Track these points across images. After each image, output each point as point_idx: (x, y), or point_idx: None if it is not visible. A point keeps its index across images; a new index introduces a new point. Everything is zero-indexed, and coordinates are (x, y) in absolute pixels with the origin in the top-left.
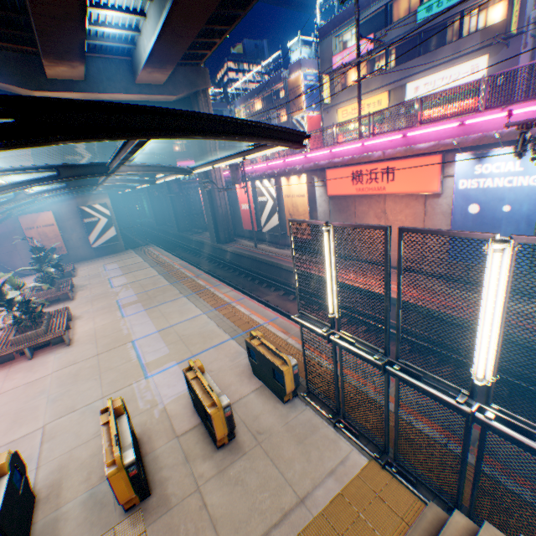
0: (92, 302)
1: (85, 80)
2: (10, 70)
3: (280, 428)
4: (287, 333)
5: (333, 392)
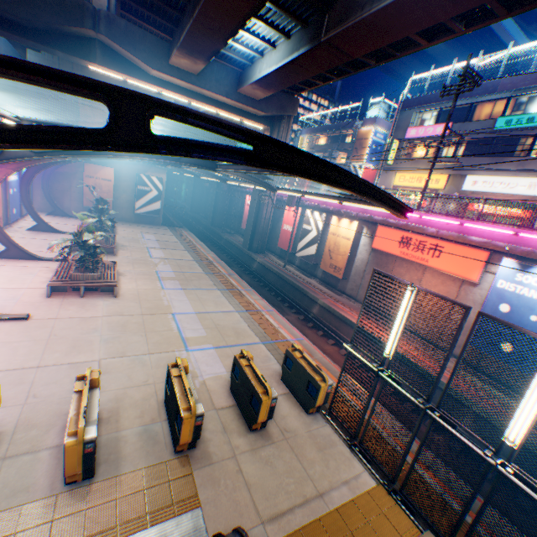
0: (133, 264)
1: (198, 75)
2: (143, 47)
3: (303, 432)
4: (311, 356)
5: (357, 418)
